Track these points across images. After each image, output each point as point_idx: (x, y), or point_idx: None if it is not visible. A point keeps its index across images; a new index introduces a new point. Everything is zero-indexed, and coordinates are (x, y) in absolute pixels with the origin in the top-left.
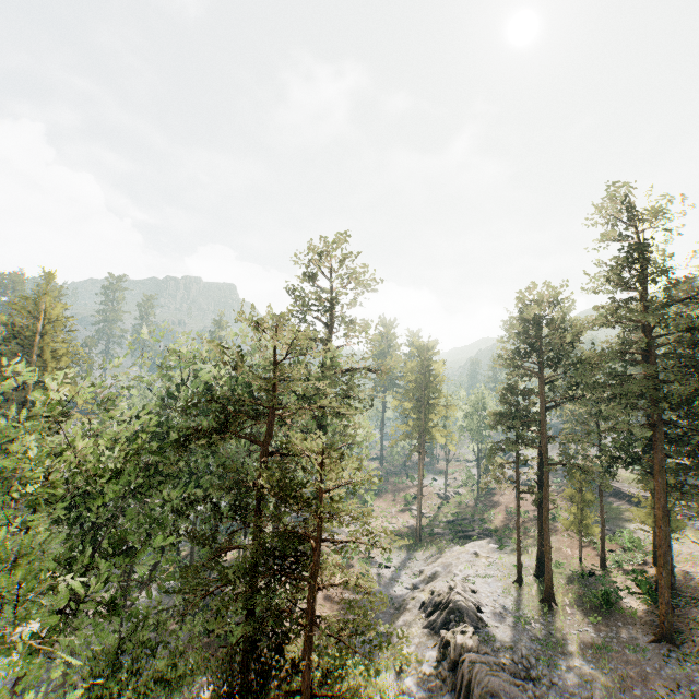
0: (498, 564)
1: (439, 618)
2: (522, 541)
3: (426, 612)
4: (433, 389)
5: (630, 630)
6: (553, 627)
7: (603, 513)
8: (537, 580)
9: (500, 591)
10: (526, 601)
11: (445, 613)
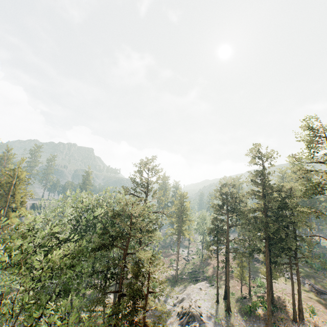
0: (209, 293)
1: (185, 319)
2: (219, 282)
3: (179, 316)
4: (184, 213)
5: (258, 322)
6: (229, 322)
7: (250, 271)
8: (224, 301)
9: (210, 306)
10: (220, 310)
11: (187, 317)
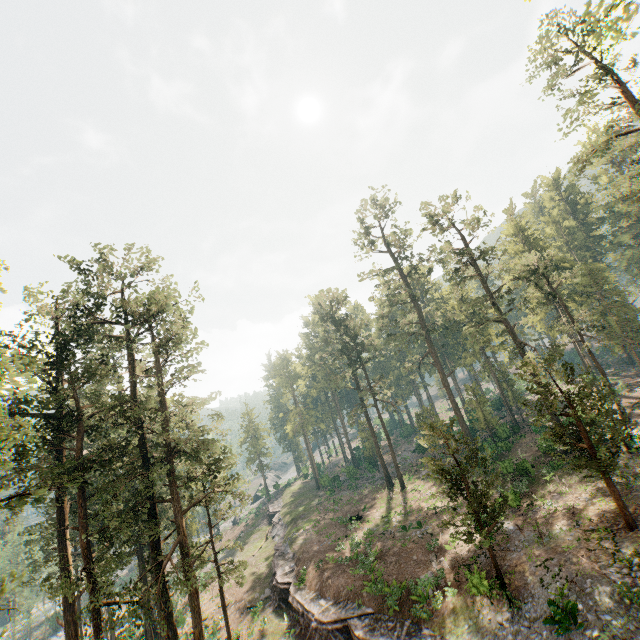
0: None
1: None
2: None
3: None
4: None
5: None
6: None
7: None
8: None
9: None
10: None
11: None
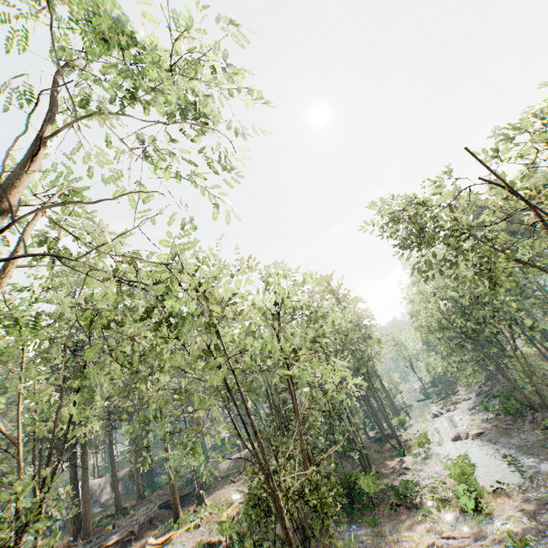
0: None
1: None
2: None
3: None
4: None
5: None
6: None
7: None
8: None
9: None
10: None
11: None
